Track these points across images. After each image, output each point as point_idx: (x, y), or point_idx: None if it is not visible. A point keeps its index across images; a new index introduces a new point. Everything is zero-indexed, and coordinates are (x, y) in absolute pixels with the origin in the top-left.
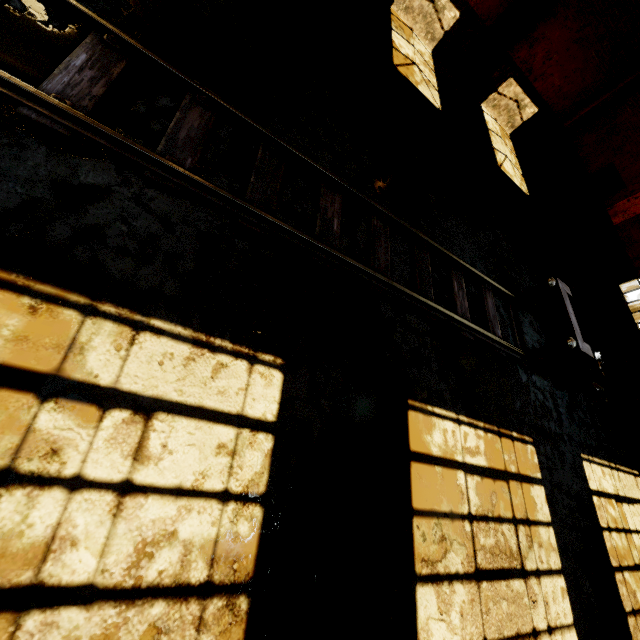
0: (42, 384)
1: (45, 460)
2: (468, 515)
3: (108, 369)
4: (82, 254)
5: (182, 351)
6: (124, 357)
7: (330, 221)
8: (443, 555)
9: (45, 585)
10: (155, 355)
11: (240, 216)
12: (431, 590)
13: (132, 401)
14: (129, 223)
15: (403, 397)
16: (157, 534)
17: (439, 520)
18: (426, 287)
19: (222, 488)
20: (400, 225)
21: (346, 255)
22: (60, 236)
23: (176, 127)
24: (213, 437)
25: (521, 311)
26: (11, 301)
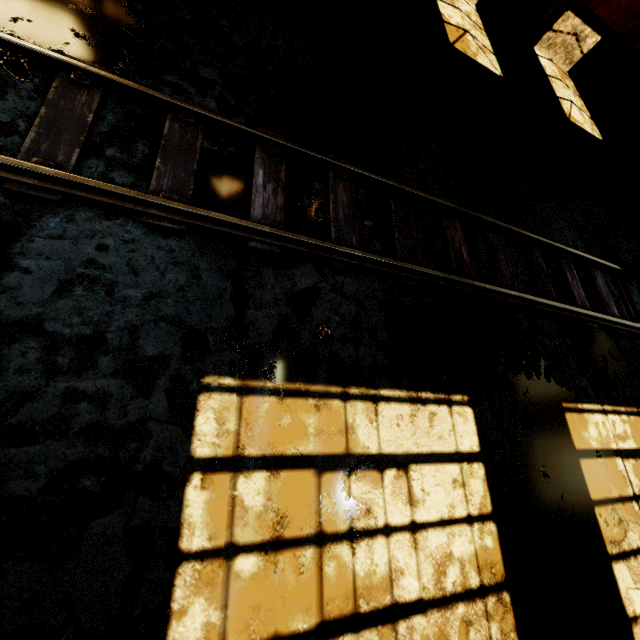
0: (343, 463)
1: (366, 518)
2: (633, 496)
3: (371, 440)
4: (324, 351)
5: (406, 410)
6: (376, 427)
7: (459, 251)
8: (624, 535)
9: (398, 603)
10: (392, 419)
11: (401, 276)
12: (623, 565)
13: (393, 460)
14: (338, 313)
15: (557, 402)
16: (442, 557)
17: (613, 505)
18: (547, 287)
19: (466, 514)
20: (511, 231)
21: (478, 279)
22: (307, 341)
23: (335, 209)
24: (447, 475)
25: (627, 280)
26: (304, 405)
